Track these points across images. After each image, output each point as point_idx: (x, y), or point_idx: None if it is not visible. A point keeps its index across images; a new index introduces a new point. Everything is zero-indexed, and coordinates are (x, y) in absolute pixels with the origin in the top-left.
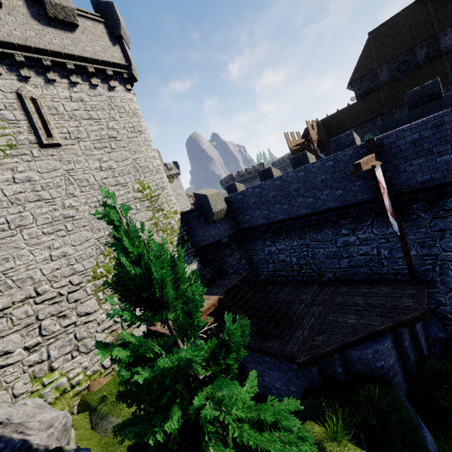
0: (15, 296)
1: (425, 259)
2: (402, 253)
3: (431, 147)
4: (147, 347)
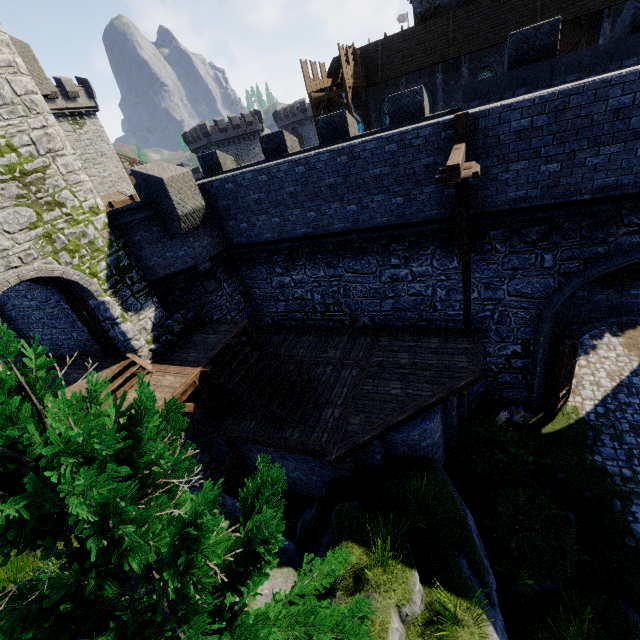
0: None
1: (486, 304)
2: (461, 296)
3: (540, 145)
4: None
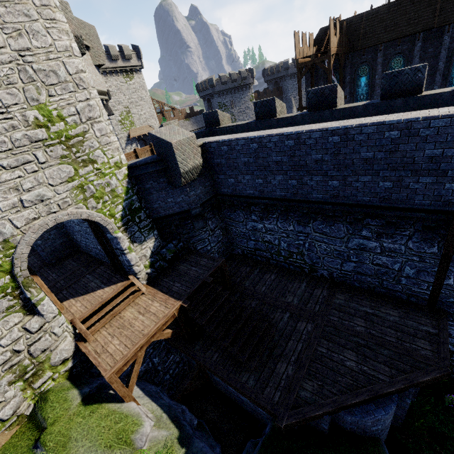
0: None
1: None
2: (433, 279)
3: None
4: None
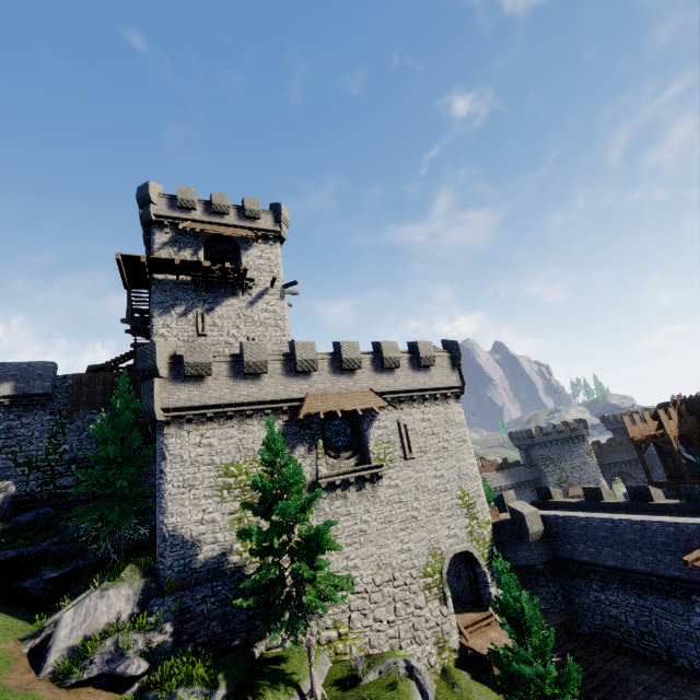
0: (384, 577)
1: None
2: None
3: None
4: (524, 655)
